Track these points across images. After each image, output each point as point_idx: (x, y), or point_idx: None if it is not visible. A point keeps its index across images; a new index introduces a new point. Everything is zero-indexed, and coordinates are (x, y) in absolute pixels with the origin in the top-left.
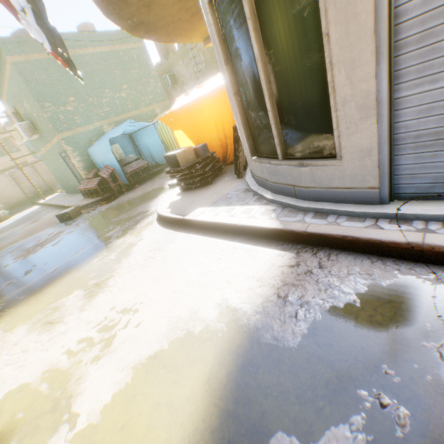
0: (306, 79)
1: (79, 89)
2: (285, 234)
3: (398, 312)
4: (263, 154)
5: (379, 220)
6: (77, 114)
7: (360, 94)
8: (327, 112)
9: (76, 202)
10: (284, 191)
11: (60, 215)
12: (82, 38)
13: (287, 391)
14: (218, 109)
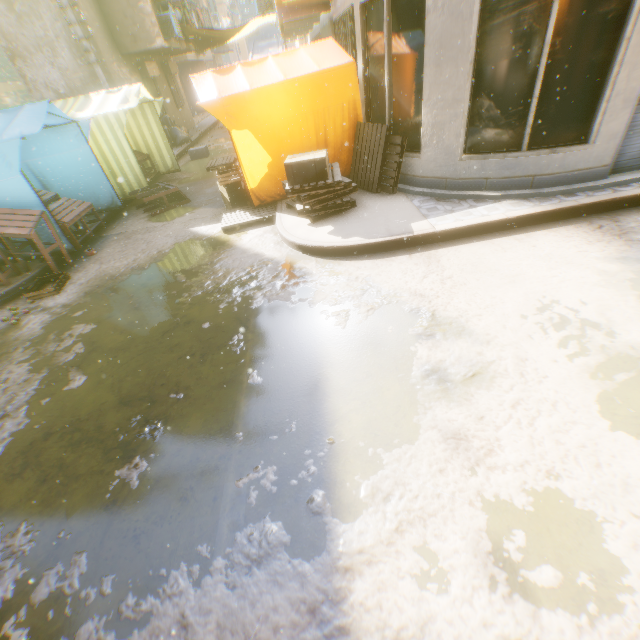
0: (583, 73)
1: None
2: (562, 213)
3: None
4: (482, 150)
5: (611, 188)
6: None
7: (627, 91)
8: (589, 104)
9: None
10: (515, 185)
11: None
12: None
13: None
14: (323, 102)
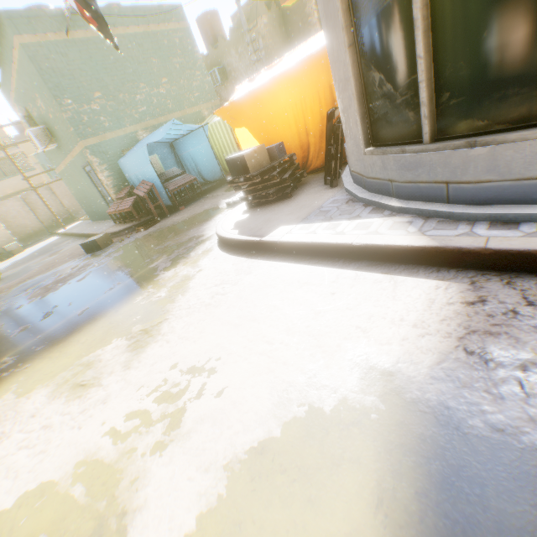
0: None
1: (106, 82)
2: (443, 255)
3: None
4: (388, 141)
5: None
6: (104, 116)
7: None
8: None
9: (105, 230)
10: (424, 193)
11: (85, 244)
12: (109, 14)
13: None
14: (299, 94)
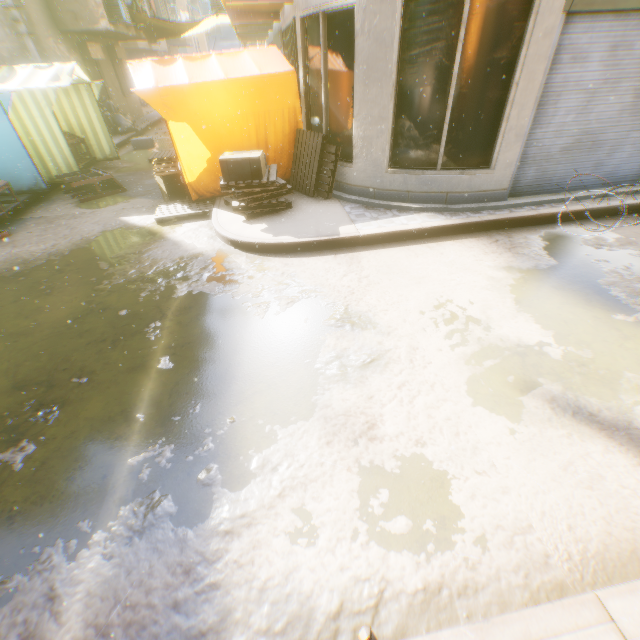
0: (485, 107)
1: None
2: (469, 227)
3: (560, 240)
4: (405, 166)
5: (510, 209)
6: None
7: (519, 127)
8: (491, 134)
9: None
10: (432, 199)
11: None
12: None
13: (579, 273)
14: (264, 106)
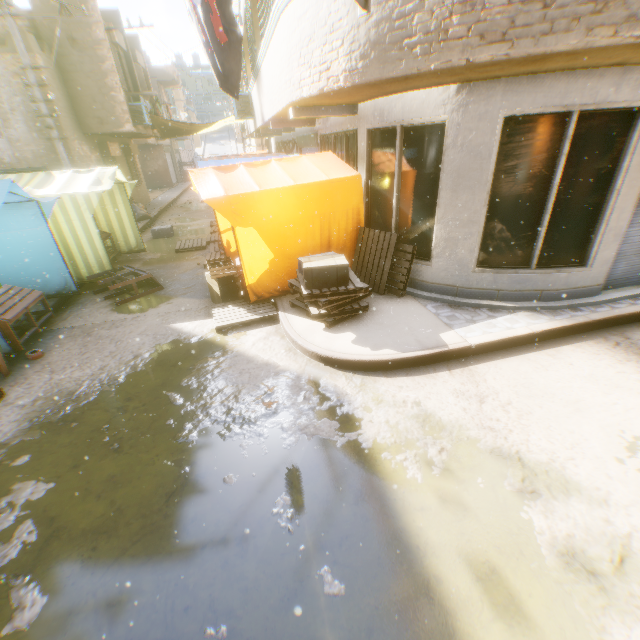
0: (582, 210)
1: None
2: (578, 328)
3: None
4: (493, 265)
5: (607, 304)
6: None
7: (616, 227)
8: (586, 234)
9: None
10: (525, 297)
11: None
12: None
13: None
14: (330, 207)
